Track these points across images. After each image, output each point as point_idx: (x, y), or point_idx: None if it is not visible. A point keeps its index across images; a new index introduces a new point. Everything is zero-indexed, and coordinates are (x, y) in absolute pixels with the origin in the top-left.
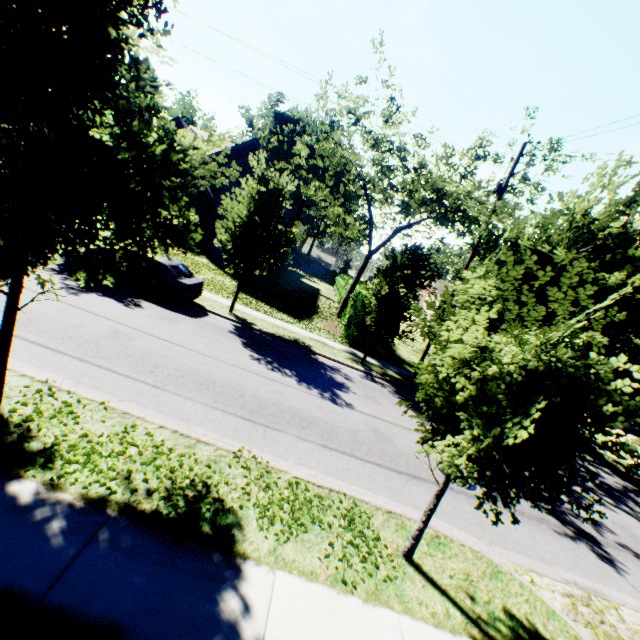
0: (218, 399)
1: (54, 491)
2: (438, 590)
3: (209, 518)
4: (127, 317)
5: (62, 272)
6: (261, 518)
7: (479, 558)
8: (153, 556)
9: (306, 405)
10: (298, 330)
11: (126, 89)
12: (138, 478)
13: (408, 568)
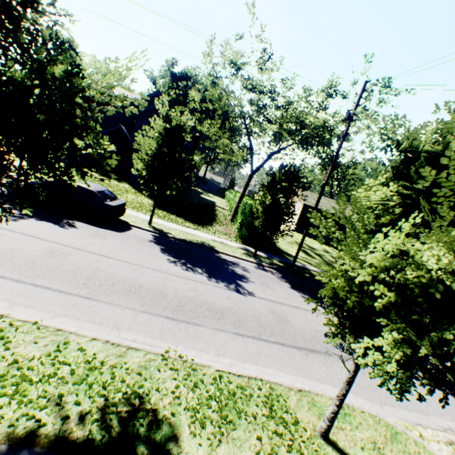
0: (144, 302)
1: None
2: None
3: (143, 434)
4: (62, 237)
5: (5, 203)
6: (192, 423)
7: (378, 422)
8: None
9: (217, 298)
10: (203, 235)
11: (24, 16)
12: (70, 401)
13: (327, 448)
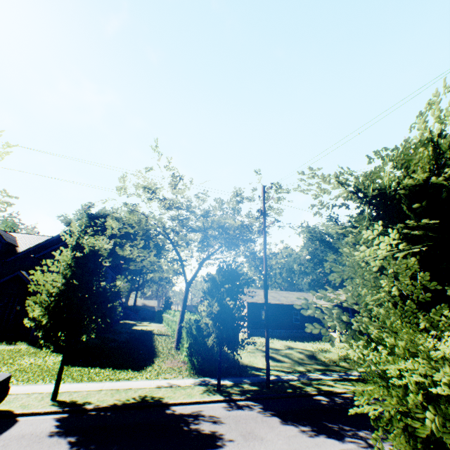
0: None
1: None
2: None
3: None
4: None
5: None
6: None
7: None
8: None
9: None
10: (142, 383)
11: None
12: None
13: None
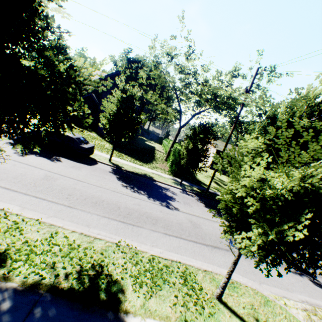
0: (105, 211)
1: (5, 282)
2: (238, 318)
3: (103, 288)
4: (52, 167)
5: (15, 144)
6: (134, 284)
7: (256, 293)
8: (69, 320)
9: (153, 210)
10: (146, 169)
11: (42, 34)
12: (59, 266)
13: (220, 305)
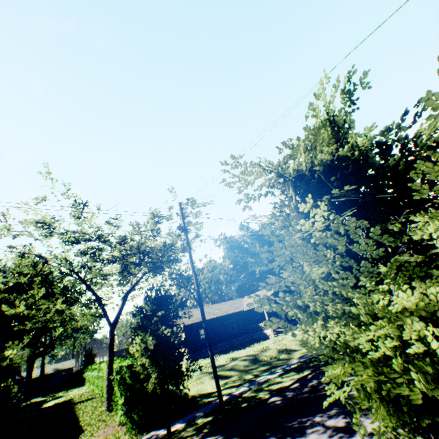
0: None
1: None
2: None
3: None
4: None
5: None
6: None
7: None
8: None
9: None
10: None
11: None
12: None
13: None
